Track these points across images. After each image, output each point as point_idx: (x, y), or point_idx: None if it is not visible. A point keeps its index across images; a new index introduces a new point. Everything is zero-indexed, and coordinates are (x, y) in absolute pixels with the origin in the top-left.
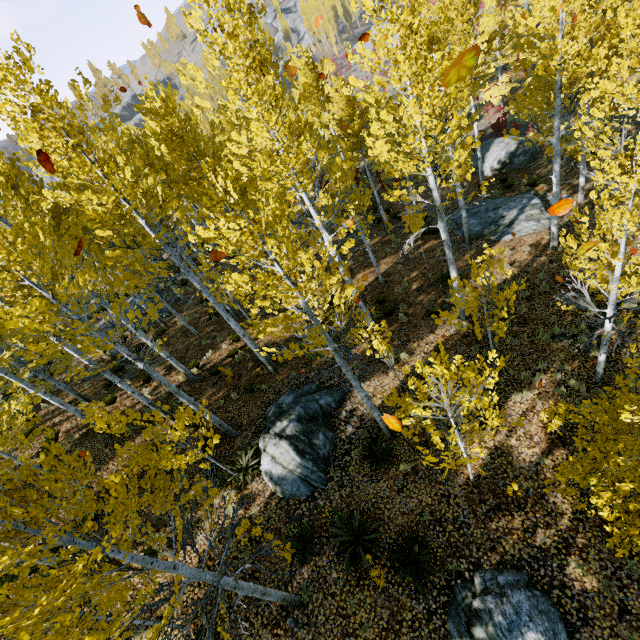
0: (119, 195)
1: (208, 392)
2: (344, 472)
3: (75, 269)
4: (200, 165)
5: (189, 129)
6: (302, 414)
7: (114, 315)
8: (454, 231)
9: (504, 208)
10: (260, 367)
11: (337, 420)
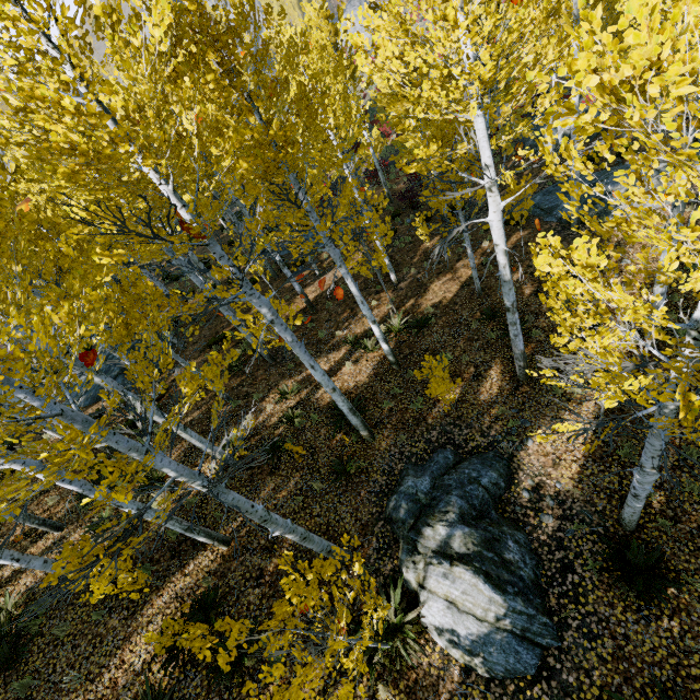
0: (126, 103)
1: (268, 485)
2: (582, 607)
3: (30, 291)
4: (265, 77)
5: (238, 2)
6: (465, 509)
7: (100, 383)
8: (543, 218)
9: (607, 182)
10: (341, 433)
11: (519, 508)
